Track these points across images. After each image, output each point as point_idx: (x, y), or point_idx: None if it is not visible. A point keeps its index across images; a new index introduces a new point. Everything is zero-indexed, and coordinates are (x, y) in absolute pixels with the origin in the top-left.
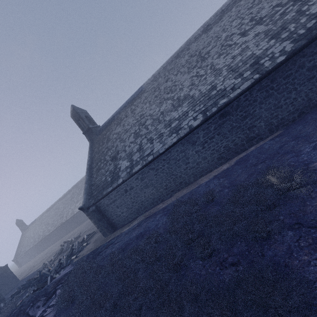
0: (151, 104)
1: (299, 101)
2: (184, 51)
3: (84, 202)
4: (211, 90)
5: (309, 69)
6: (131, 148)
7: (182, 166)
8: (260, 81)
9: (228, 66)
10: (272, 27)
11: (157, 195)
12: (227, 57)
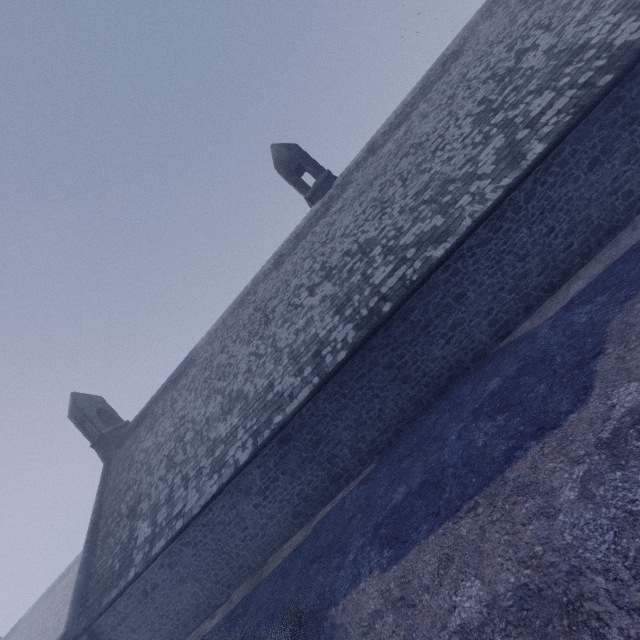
0: (197, 395)
1: (388, 413)
2: (251, 295)
3: (68, 625)
4: (267, 390)
5: (386, 366)
6: (158, 493)
7: (236, 535)
8: (325, 386)
9: (290, 347)
10: (338, 292)
11: (204, 596)
12: (290, 330)
